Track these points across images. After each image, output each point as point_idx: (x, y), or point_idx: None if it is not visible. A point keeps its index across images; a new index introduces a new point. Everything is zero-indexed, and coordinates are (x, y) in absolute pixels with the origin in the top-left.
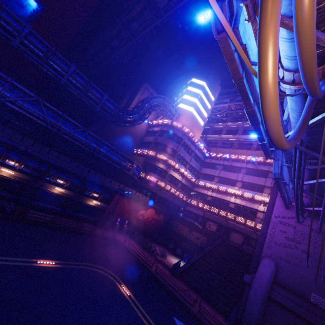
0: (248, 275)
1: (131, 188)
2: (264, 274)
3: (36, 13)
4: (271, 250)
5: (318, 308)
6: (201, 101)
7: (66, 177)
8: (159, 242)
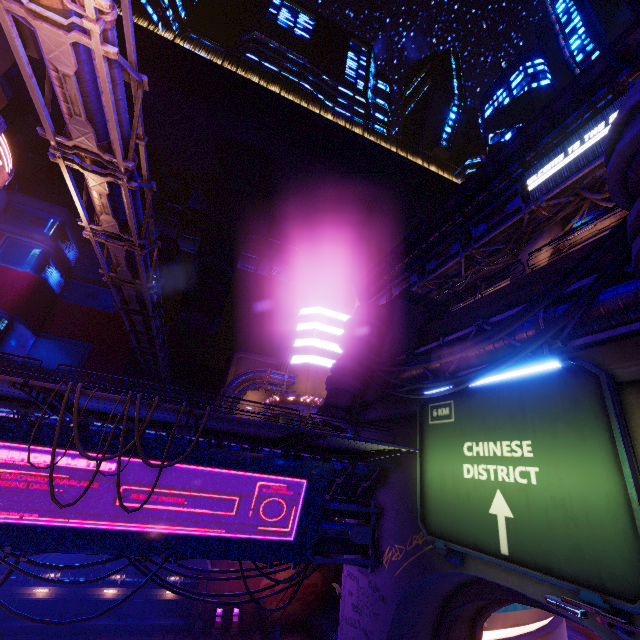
0: None
1: None
2: None
3: (84, 357)
4: (343, 635)
5: None
6: (323, 337)
7: None
8: (317, 635)
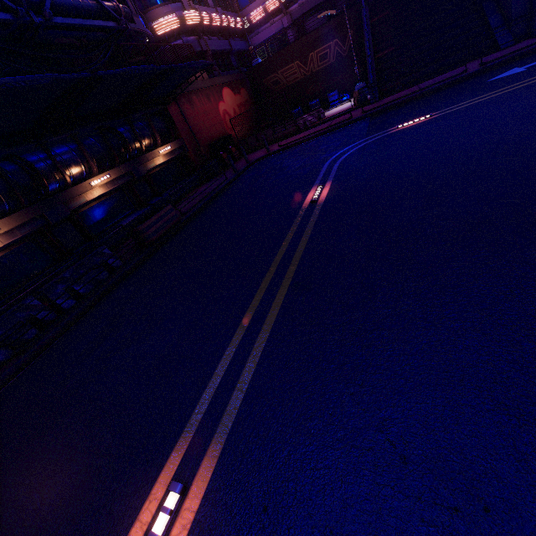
0: None
1: None
2: None
3: None
4: None
5: None
6: None
7: (71, 150)
8: None
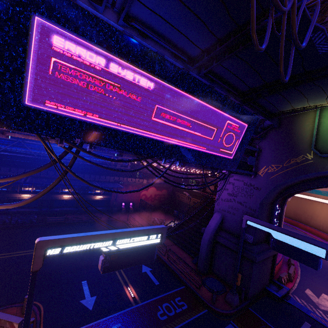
0: (204, 228)
1: (126, 177)
2: (211, 225)
3: None
4: (219, 205)
5: (246, 242)
6: None
7: (69, 186)
8: (166, 212)
